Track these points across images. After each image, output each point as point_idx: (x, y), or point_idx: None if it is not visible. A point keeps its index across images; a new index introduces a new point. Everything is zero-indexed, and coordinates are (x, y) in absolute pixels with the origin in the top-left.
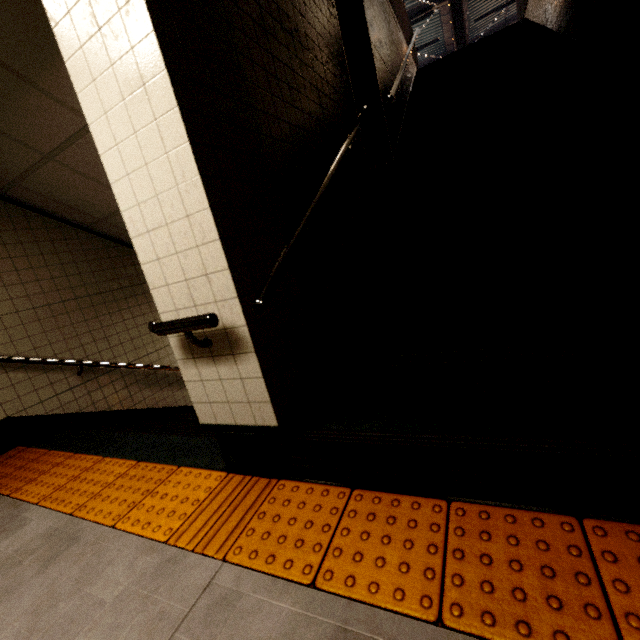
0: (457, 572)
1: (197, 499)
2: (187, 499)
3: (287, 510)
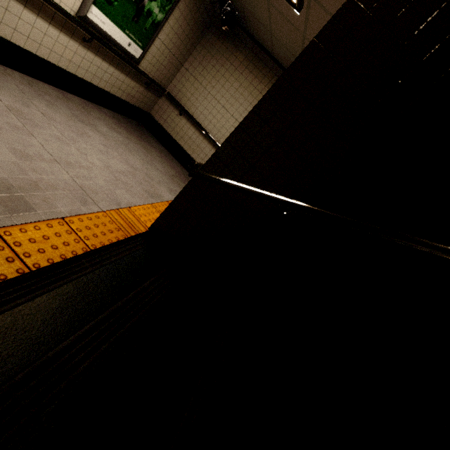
0: (3, 251)
1: (147, 223)
2: (150, 221)
3: (112, 236)
